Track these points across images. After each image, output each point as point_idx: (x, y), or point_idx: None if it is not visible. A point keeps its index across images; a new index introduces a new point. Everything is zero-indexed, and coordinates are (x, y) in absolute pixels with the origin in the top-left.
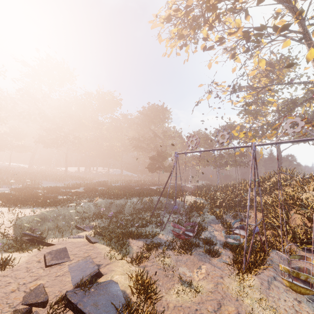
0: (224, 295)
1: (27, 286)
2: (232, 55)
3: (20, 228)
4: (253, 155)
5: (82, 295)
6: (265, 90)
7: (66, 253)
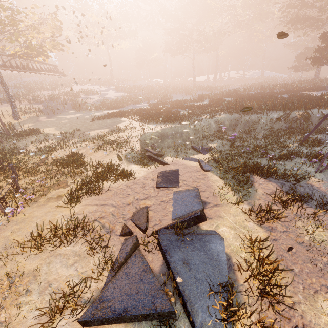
0: None
1: (139, 203)
2: None
3: (145, 144)
4: None
5: (174, 240)
6: None
7: (176, 177)
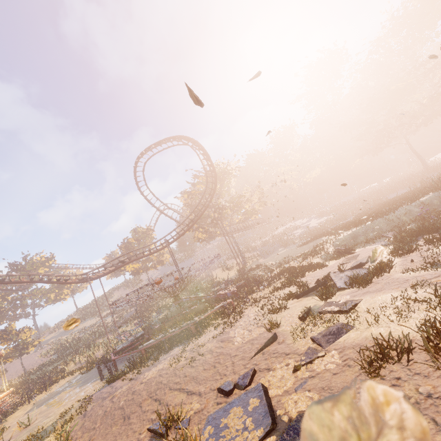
0: None
1: (327, 274)
2: None
3: (338, 246)
4: None
5: (338, 273)
6: None
7: (357, 256)
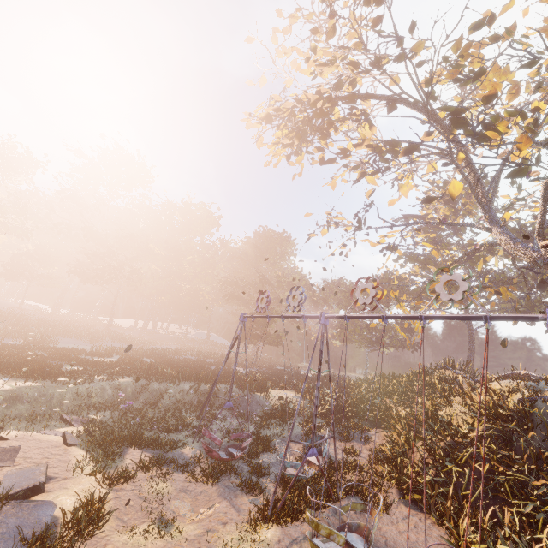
0: (203, 547)
1: None
2: (361, 174)
3: None
4: (322, 331)
5: None
6: (413, 229)
7: (16, 454)
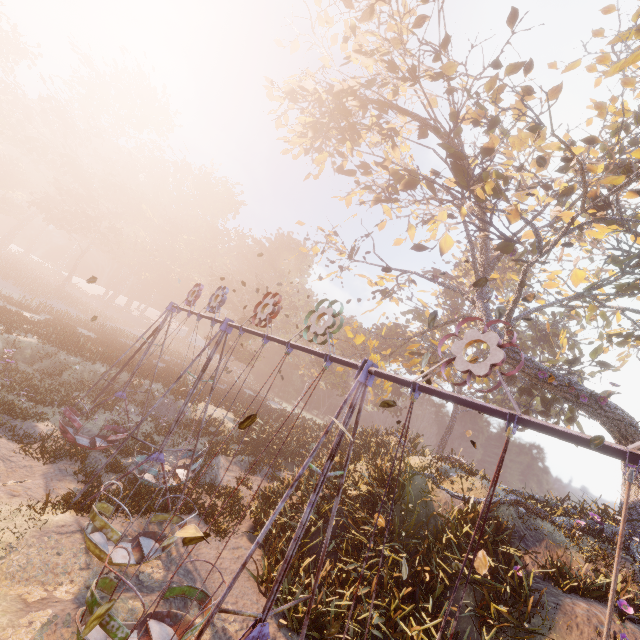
0: None
1: None
2: (376, 199)
3: None
4: (219, 338)
5: None
6: (410, 279)
7: None
